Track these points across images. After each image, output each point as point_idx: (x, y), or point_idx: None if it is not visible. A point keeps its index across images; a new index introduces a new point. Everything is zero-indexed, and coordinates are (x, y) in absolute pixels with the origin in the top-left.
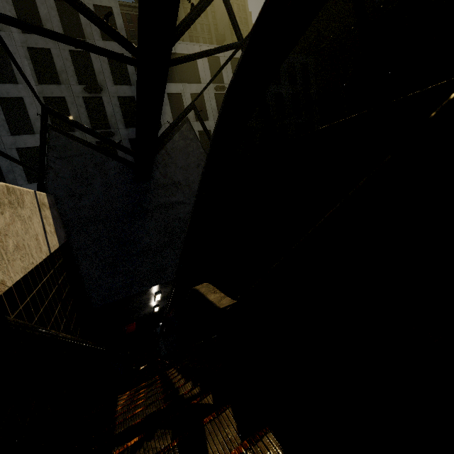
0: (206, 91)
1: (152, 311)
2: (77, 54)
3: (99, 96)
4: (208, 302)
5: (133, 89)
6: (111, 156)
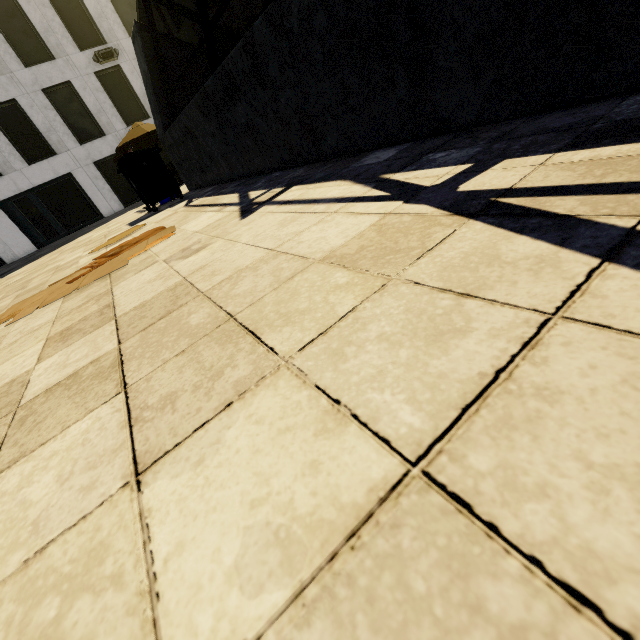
0: None
1: None
2: None
3: None
4: None
5: None
6: None
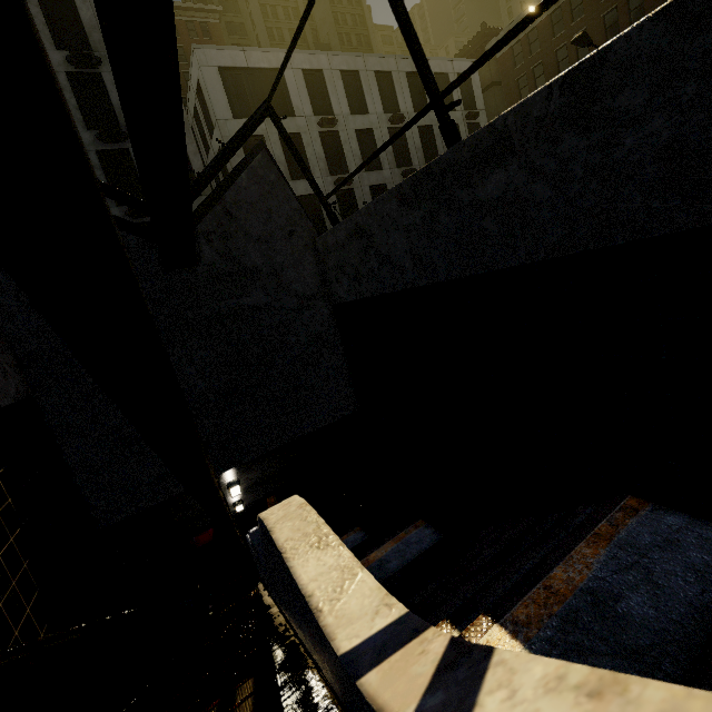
0: (304, 128)
1: (233, 511)
2: (81, 78)
3: (124, 147)
4: (297, 588)
5: None
6: None
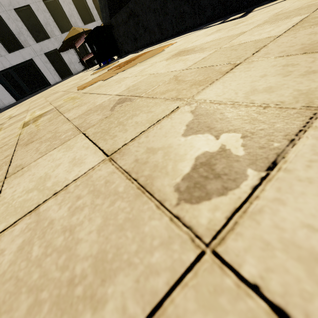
0: None
1: None
2: None
3: None
4: None
5: None
6: None
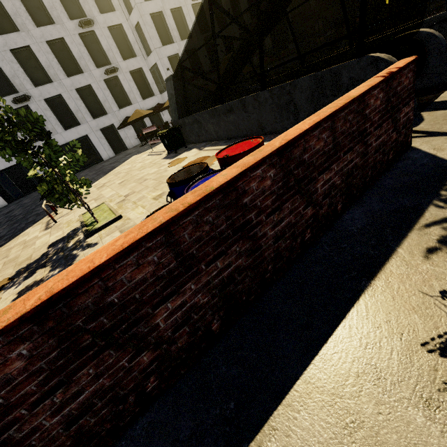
0: (183, 3)
1: None
2: None
3: (91, 29)
4: None
5: (118, 15)
6: (201, 89)
